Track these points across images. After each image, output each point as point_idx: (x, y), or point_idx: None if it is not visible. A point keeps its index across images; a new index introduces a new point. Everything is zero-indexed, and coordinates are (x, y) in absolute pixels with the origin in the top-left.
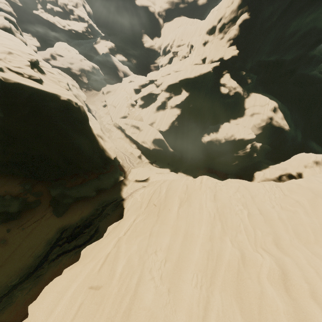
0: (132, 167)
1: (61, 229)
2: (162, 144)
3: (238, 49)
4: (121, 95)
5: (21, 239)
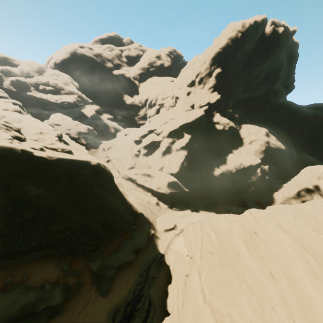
0: (155, 216)
1: (111, 312)
2: (176, 186)
3: (219, 94)
4: (123, 149)
5: None
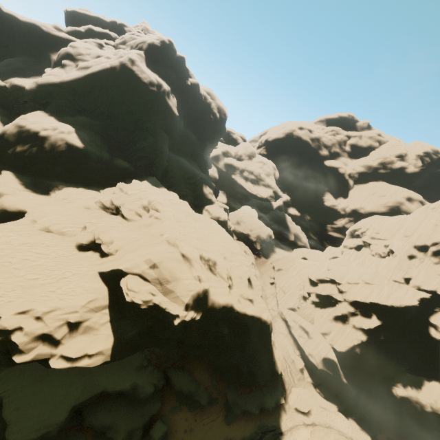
0: (292, 384)
1: None
2: (333, 367)
3: None
4: (293, 280)
5: (201, 435)
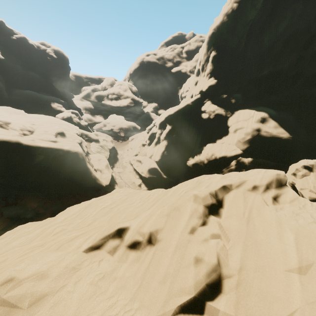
0: None
1: None
2: (156, 172)
3: (217, 79)
4: (137, 140)
5: None
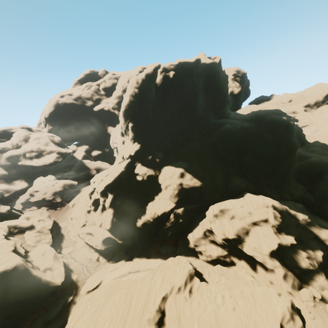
0: (88, 276)
1: None
2: (111, 241)
3: (140, 142)
4: (80, 206)
5: None
